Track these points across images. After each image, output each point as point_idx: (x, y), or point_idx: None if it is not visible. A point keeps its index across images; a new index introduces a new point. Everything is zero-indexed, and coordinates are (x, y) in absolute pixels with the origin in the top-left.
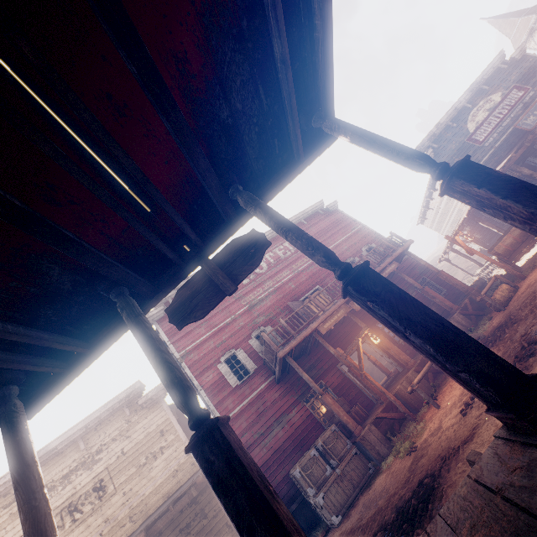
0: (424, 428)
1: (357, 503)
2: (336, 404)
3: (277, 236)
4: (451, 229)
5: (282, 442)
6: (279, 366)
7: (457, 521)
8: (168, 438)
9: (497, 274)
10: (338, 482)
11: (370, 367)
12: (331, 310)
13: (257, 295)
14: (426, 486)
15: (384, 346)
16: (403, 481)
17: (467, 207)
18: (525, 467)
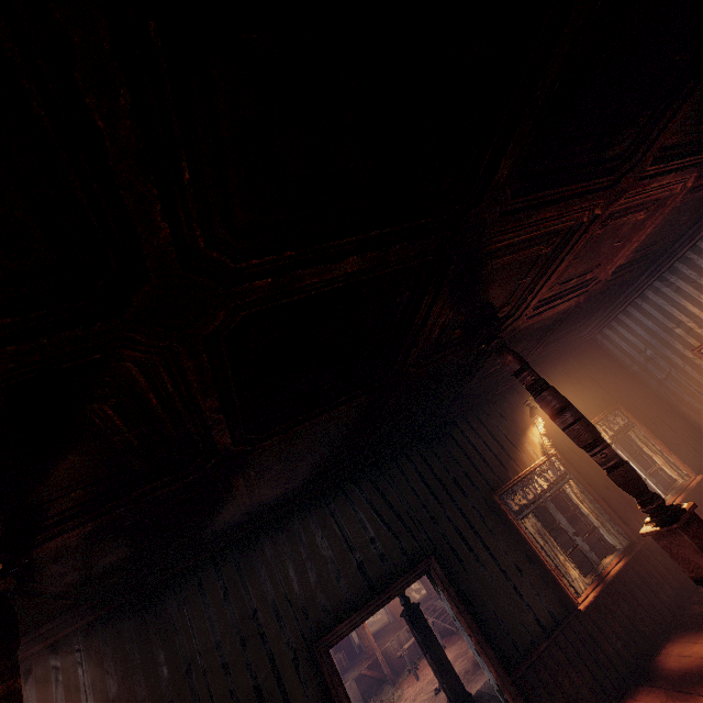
0: (401, 696)
1: None
2: None
3: None
4: None
5: None
6: None
7: None
8: None
9: None
10: None
11: None
12: None
13: None
14: None
15: None
16: None
17: None
18: None
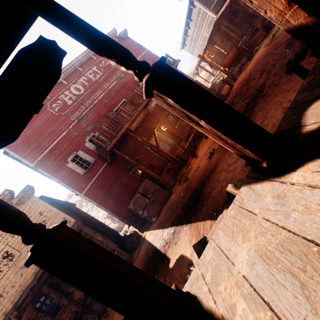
0: (191, 168)
1: (163, 209)
2: (146, 169)
3: (85, 62)
4: (200, 52)
5: (120, 194)
6: (109, 156)
7: (233, 233)
8: (46, 215)
9: (224, 79)
10: (153, 204)
11: (161, 143)
12: (135, 115)
13: (82, 112)
14: (195, 196)
15: (168, 131)
16: (183, 195)
17: (209, 34)
18: (276, 197)
